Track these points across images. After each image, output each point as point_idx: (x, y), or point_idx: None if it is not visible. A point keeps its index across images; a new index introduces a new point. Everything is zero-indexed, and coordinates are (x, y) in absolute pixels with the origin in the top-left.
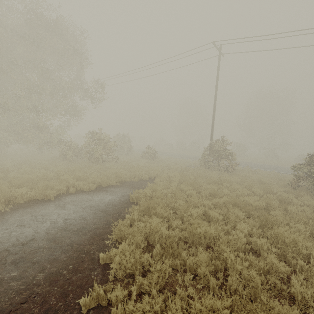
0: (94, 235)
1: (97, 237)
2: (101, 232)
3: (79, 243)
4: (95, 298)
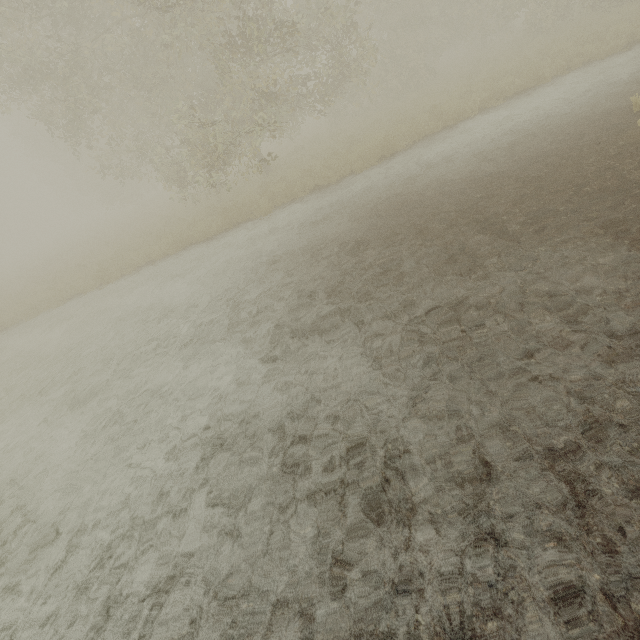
0: (633, 84)
1: (639, 83)
2: None
3: (611, 93)
4: None
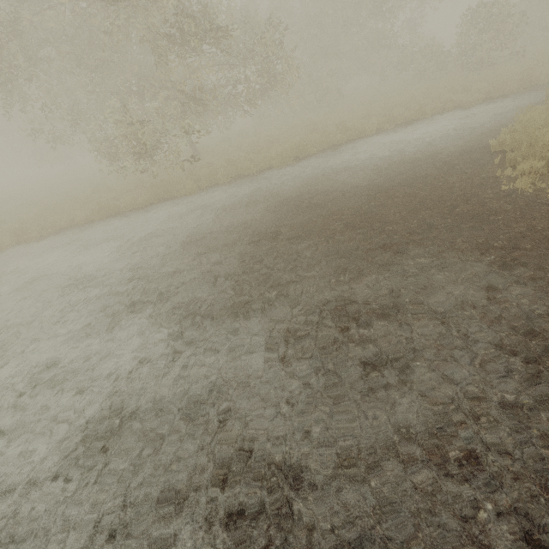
0: (490, 129)
1: (494, 130)
2: (498, 127)
3: (474, 134)
4: (501, 144)
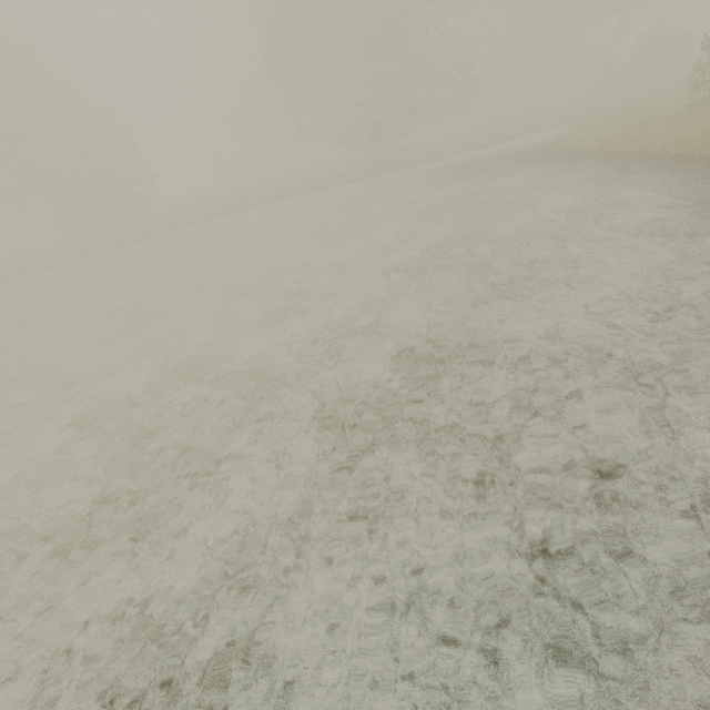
0: None
1: None
2: None
3: None
4: None
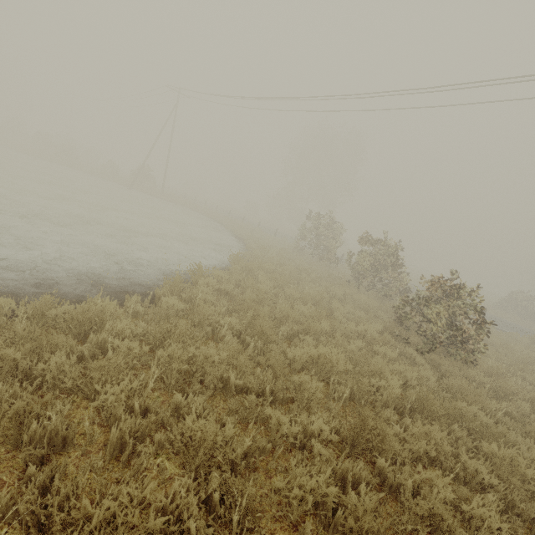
0: None
1: None
2: None
3: None
4: None
